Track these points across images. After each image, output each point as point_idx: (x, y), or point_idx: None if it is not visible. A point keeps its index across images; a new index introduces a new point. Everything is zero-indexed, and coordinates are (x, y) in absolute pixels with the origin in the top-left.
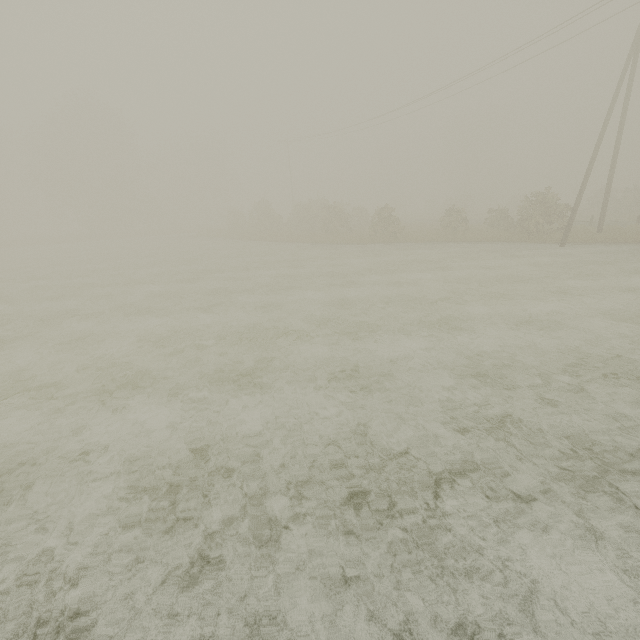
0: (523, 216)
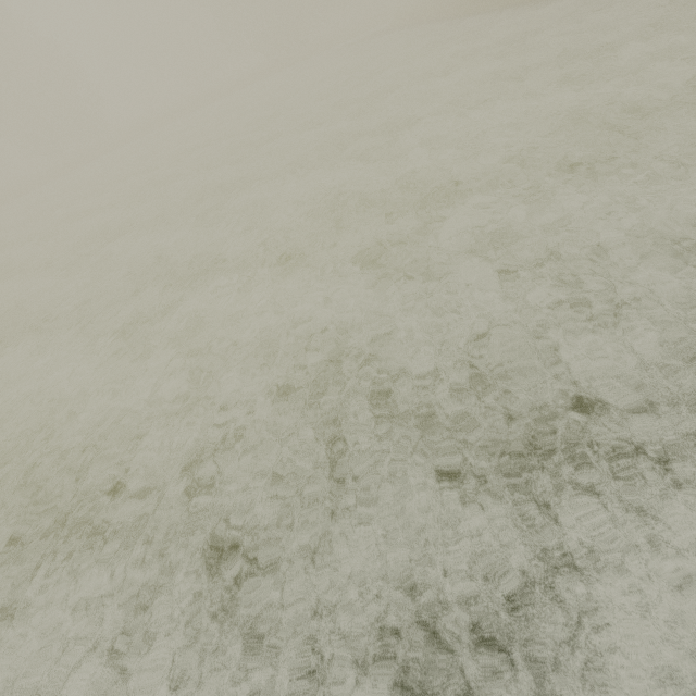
0: None
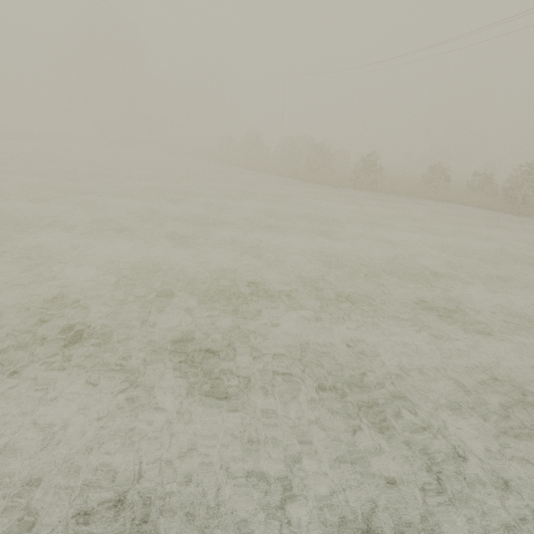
0: (512, 185)
